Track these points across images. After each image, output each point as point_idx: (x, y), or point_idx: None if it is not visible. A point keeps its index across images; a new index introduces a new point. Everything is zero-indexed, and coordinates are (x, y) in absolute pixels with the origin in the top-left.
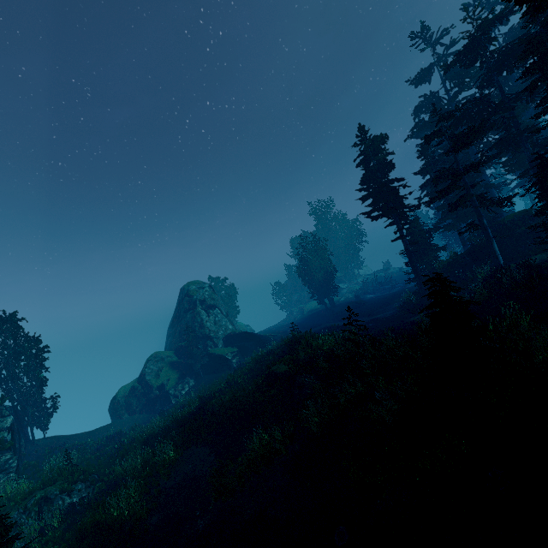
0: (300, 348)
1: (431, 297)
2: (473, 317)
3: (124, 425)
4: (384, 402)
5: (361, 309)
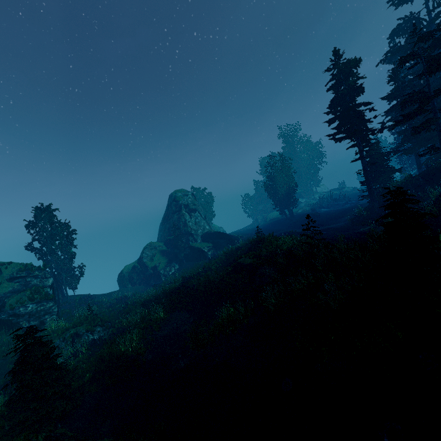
0: (263, 246)
1: (389, 208)
2: (426, 227)
3: (128, 292)
4: (332, 292)
5: (316, 220)
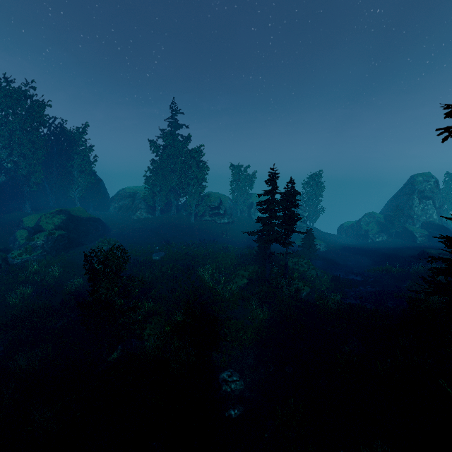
0: None
1: None
2: None
3: (341, 238)
4: None
5: None
